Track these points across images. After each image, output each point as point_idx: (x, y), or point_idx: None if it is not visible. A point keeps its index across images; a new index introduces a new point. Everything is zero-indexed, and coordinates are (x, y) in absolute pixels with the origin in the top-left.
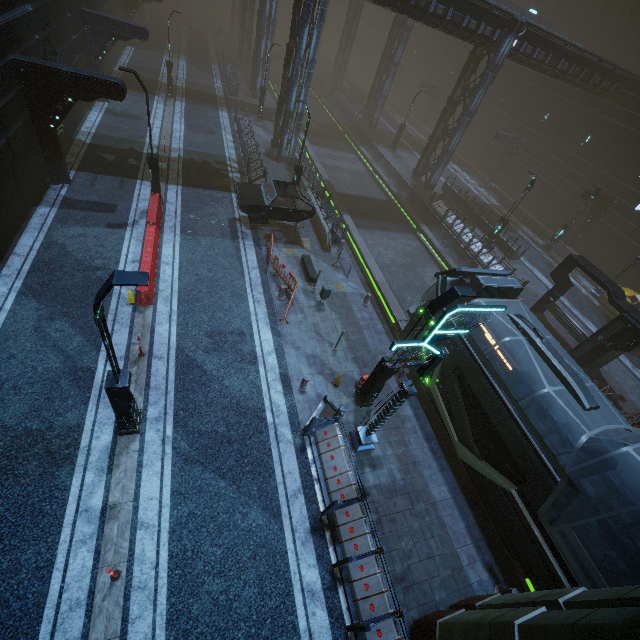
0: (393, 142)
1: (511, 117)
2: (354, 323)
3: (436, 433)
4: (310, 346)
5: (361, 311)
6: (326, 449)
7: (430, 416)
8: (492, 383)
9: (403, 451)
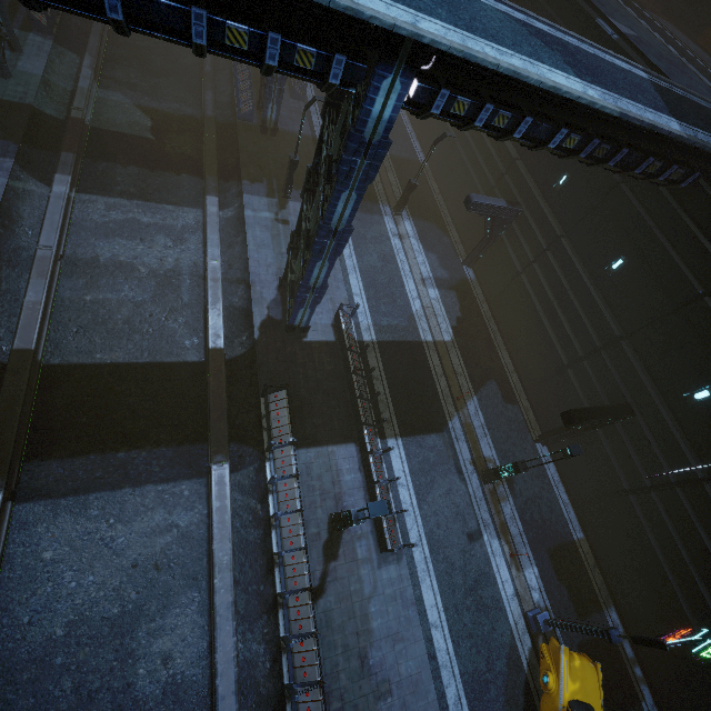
0: (283, 184)
1: (513, 151)
2: None
3: None
4: None
5: None
6: None
7: None
8: None
9: None
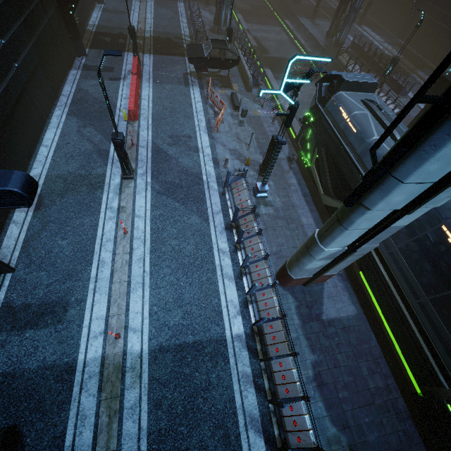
0: (313, 12)
1: None
2: (264, 133)
3: (314, 199)
4: (232, 145)
5: (269, 127)
6: (236, 192)
7: (312, 190)
8: (343, 144)
9: (286, 200)
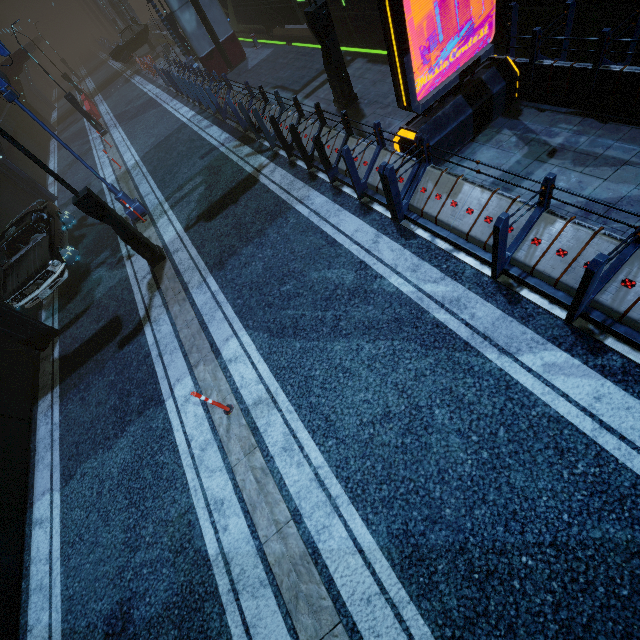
0: None
1: None
2: None
3: None
4: None
5: None
6: None
7: None
8: None
9: None
